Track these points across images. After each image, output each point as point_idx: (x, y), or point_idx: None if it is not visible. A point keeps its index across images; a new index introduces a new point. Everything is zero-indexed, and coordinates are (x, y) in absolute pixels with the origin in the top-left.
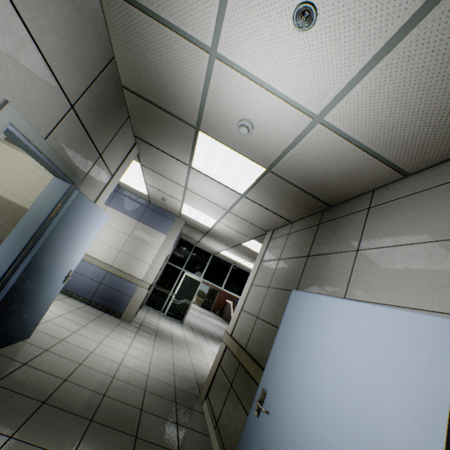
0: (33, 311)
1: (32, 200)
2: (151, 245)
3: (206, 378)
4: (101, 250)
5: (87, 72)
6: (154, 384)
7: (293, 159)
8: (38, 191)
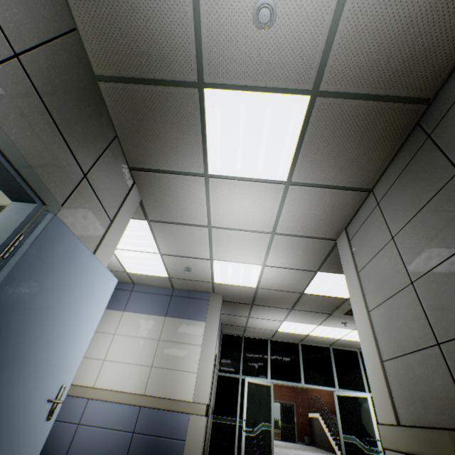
0: None
1: None
2: (190, 343)
3: None
4: (125, 375)
5: (35, 17)
6: None
7: (348, 33)
8: None
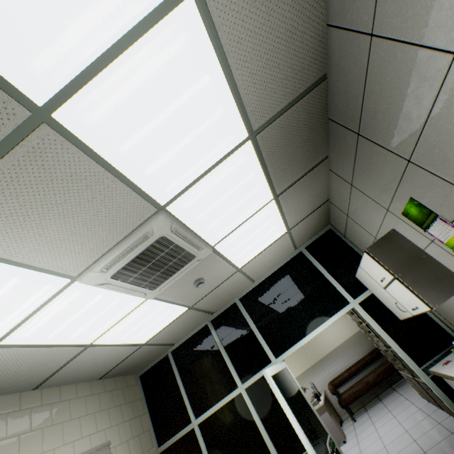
0: None
1: (351, 330)
2: None
3: None
4: None
5: None
6: None
7: None
8: (347, 326)
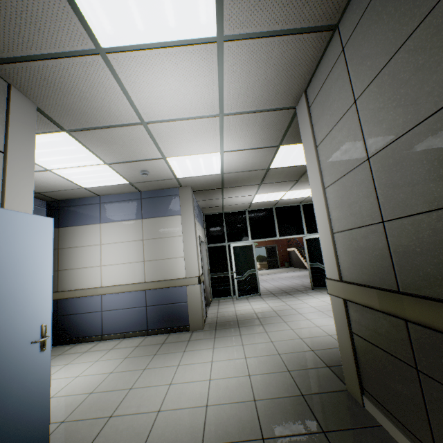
0: (6, 426)
1: None
2: (171, 236)
3: (331, 349)
4: (124, 273)
5: None
6: (271, 415)
7: None
8: None
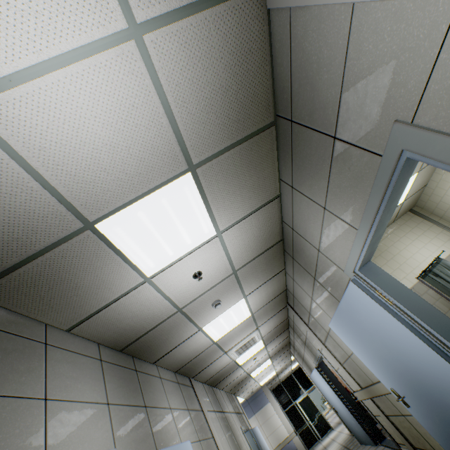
0: None
1: None
2: (271, 415)
3: None
4: None
5: (230, 402)
6: None
7: (272, 353)
8: None
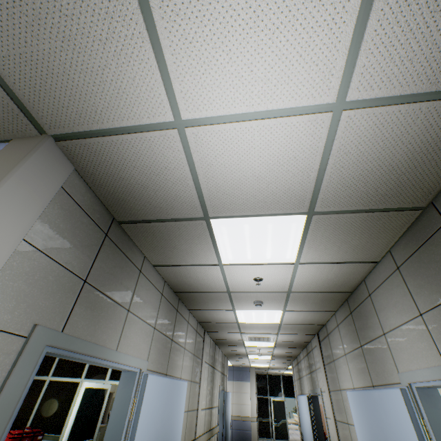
0: None
1: None
2: (245, 392)
3: None
4: None
5: (221, 362)
6: None
7: (275, 354)
8: None
